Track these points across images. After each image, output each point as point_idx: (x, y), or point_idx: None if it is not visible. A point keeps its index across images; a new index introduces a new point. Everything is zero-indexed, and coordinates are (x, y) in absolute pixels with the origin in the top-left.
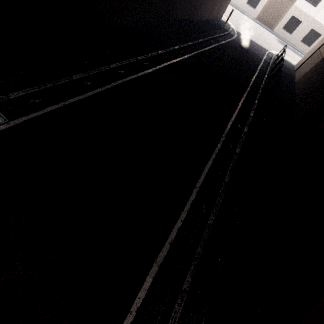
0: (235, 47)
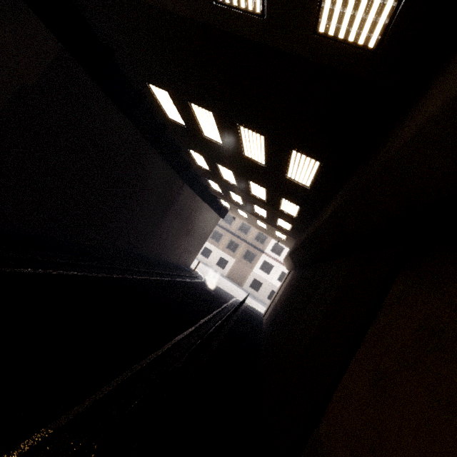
0: (201, 287)
